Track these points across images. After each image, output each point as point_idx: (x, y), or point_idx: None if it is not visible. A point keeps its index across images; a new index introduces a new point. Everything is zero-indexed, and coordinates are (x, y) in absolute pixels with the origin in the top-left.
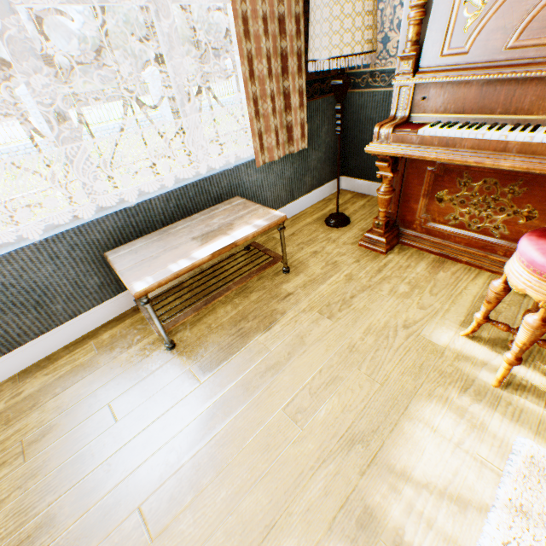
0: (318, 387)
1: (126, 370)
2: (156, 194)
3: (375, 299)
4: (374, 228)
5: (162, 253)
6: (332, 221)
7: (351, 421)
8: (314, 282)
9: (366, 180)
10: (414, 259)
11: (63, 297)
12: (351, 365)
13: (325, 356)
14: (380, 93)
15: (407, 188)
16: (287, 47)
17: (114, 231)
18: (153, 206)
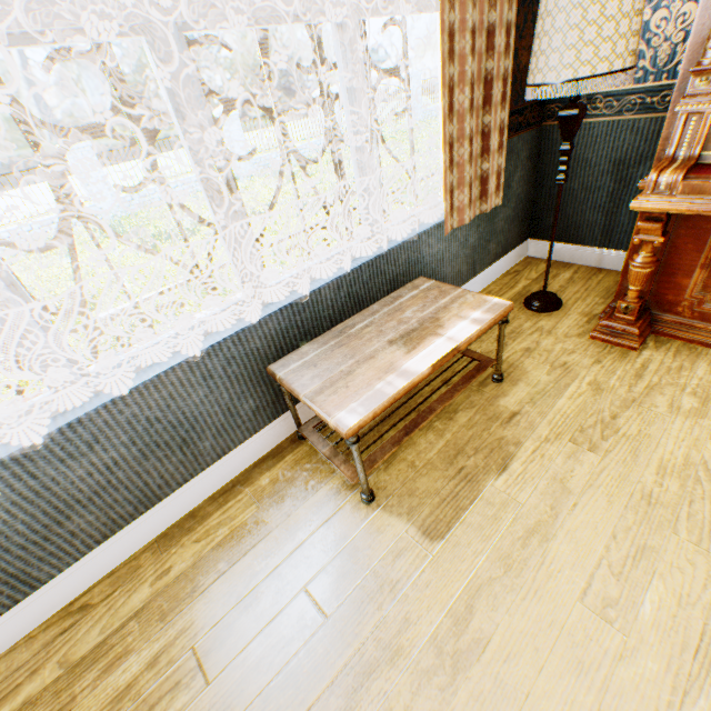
0: (622, 564)
1: (312, 535)
2: (325, 280)
3: (651, 419)
4: (617, 313)
5: (355, 366)
6: (537, 303)
7: (700, 621)
8: (545, 395)
9: (569, 243)
10: (685, 357)
11: (212, 430)
12: (660, 527)
13: (611, 511)
14: (601, 124)
15: (672, 255)
16: (493, 68)
17: (276, 335)
18: (321, 298)
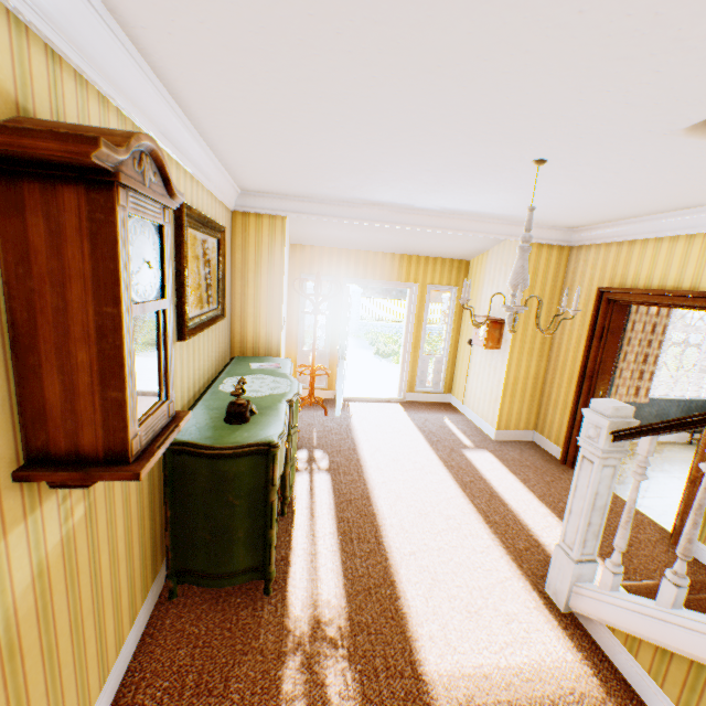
0: None
1: None
2: None
3: None
4: None
5: None
6: None
7: None
8: None
9: None
10: None
11: None
12: None
13: None
14: None
15: None
16: None
17: (697, 406)
18: None
